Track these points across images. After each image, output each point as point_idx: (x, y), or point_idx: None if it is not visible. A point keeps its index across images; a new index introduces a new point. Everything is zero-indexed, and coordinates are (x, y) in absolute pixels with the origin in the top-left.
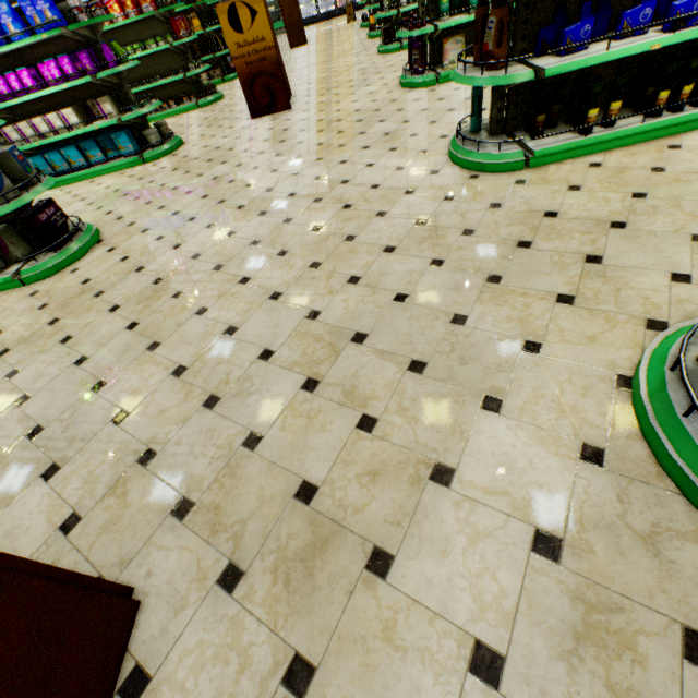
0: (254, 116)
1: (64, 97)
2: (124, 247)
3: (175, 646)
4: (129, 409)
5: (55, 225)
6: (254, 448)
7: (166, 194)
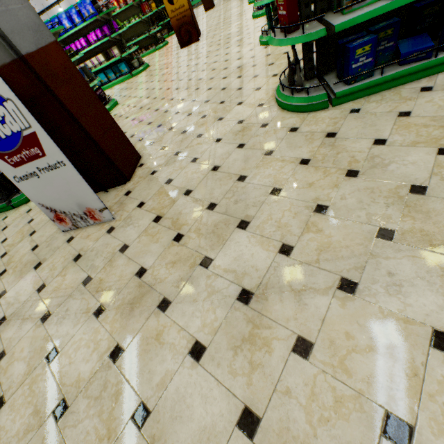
0: (182, 47)
1: (97, 50)
2: (128, 103)
3: (150, 159)
4: (135, 134)
5: (102, 97)
6: (171, 130)
7: (143, 85)
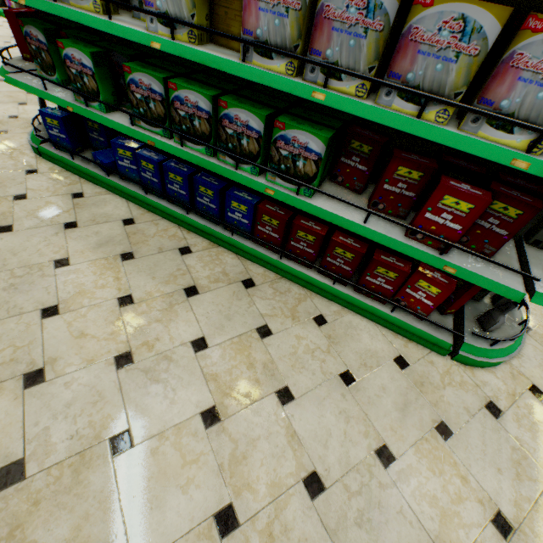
0: None
1: None
2: None
3: None
4: None
5: None
6: None
7: None
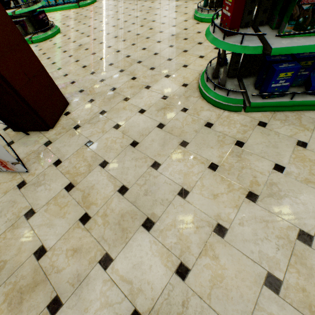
0: None
1: None
2: (69, 35)
3: (77, 109)
4: (68, 74)
5: (44, 21)
6: (102, 82)
7: (86, 19)
